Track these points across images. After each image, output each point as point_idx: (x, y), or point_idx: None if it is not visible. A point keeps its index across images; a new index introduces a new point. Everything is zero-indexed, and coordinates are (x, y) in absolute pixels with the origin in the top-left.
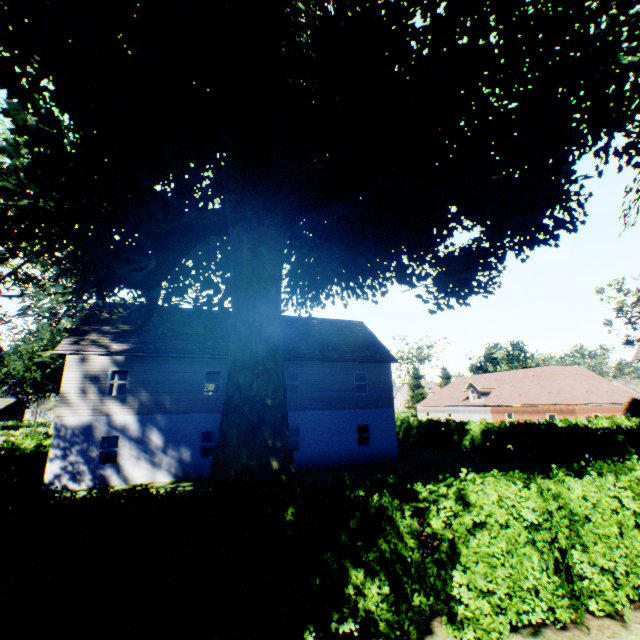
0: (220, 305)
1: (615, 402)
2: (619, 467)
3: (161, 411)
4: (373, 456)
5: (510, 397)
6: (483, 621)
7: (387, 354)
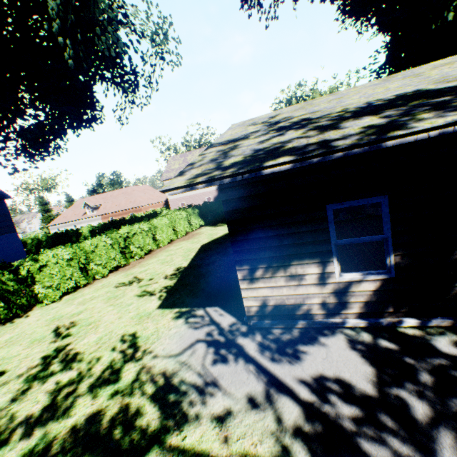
0: None
1: (160, 202)
2: (112, 231)
3: None
4: None
5: (112, 208)
6: (50, 295)
7: (0, 193)
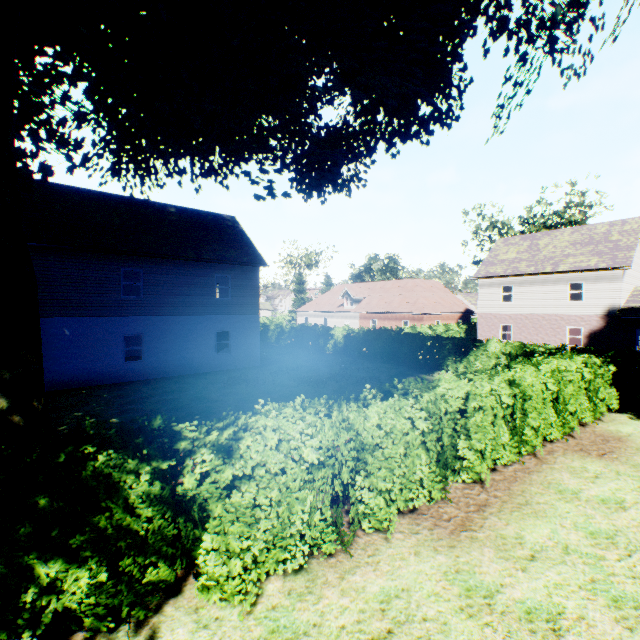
0: None
1: (454, 312)
2: (425, 386)
3: None
4: (233, 363)
5: (377, 305)
6: (228, 586)
7: (257, 257)
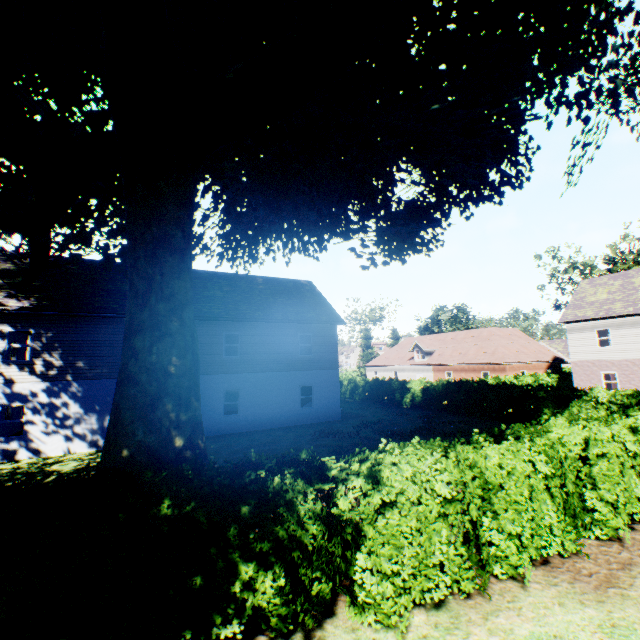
0: None
1: (540, 360)
2: (536, 430)
3: (76, 377)
4: (316, 416)
5: (451, 357)
6: (384, 606)
7: (334, 315)
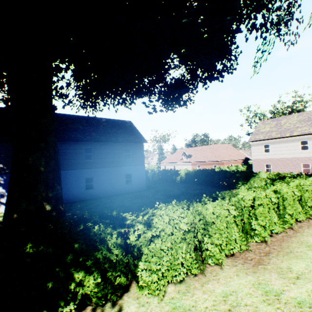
0: None
1: (239, 159)
2: (232, 194)
3: None
4: (133, 188)
5: (200, 158)
6: (152, 286)
7: (142, 138)
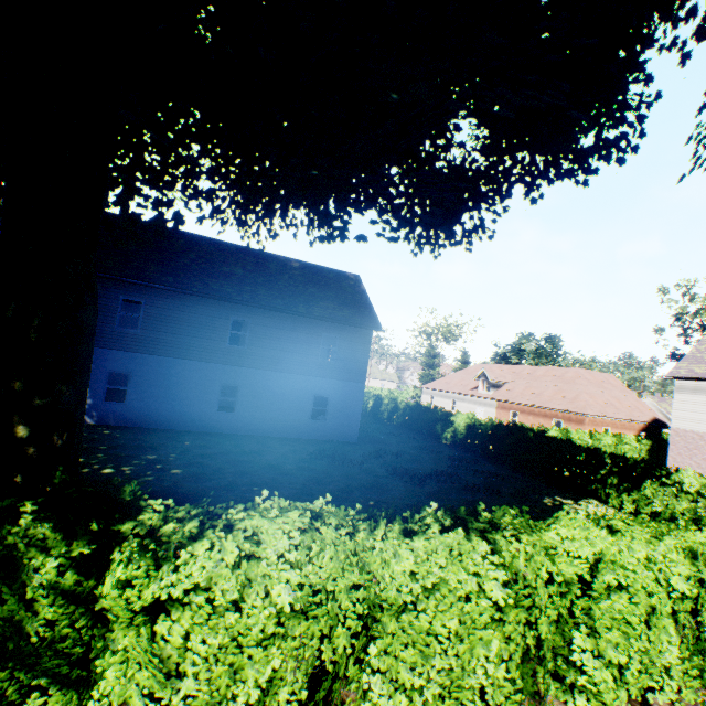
0: (122, 206)
1: (633, 419)
2: (522, 524)
3: None
4: (327, 433)
5: (521, 395)
6: None
7: (372, 319)
